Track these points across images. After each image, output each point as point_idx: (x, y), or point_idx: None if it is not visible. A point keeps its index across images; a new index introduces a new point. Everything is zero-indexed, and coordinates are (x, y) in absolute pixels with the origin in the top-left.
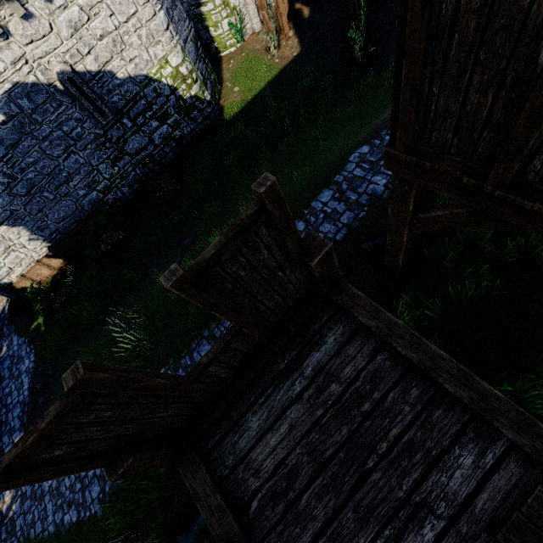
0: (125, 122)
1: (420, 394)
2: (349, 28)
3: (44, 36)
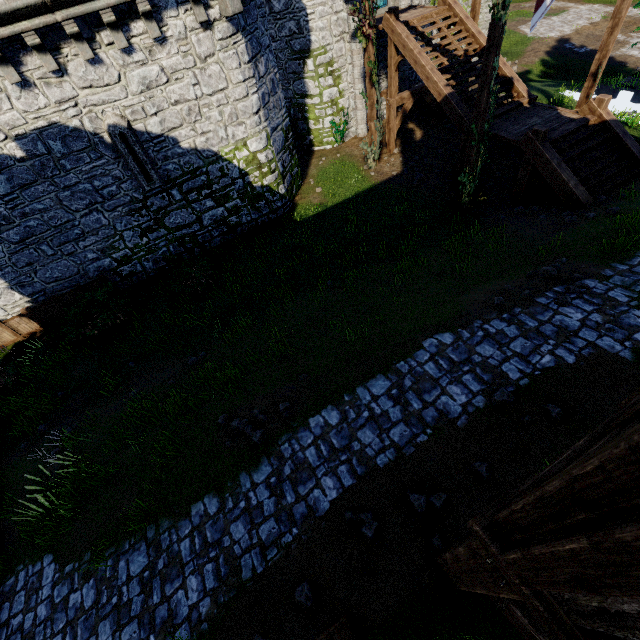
0: (173, 193)
1: None
2: (461, 167)
3: (108, 84)
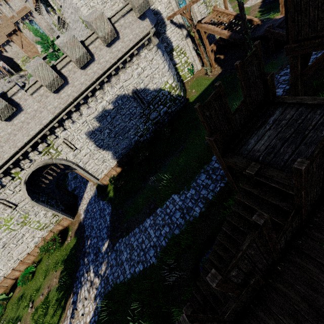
0: (150, 107)
1: (321, 111)
2: (245, 55)
3: (129, 78)
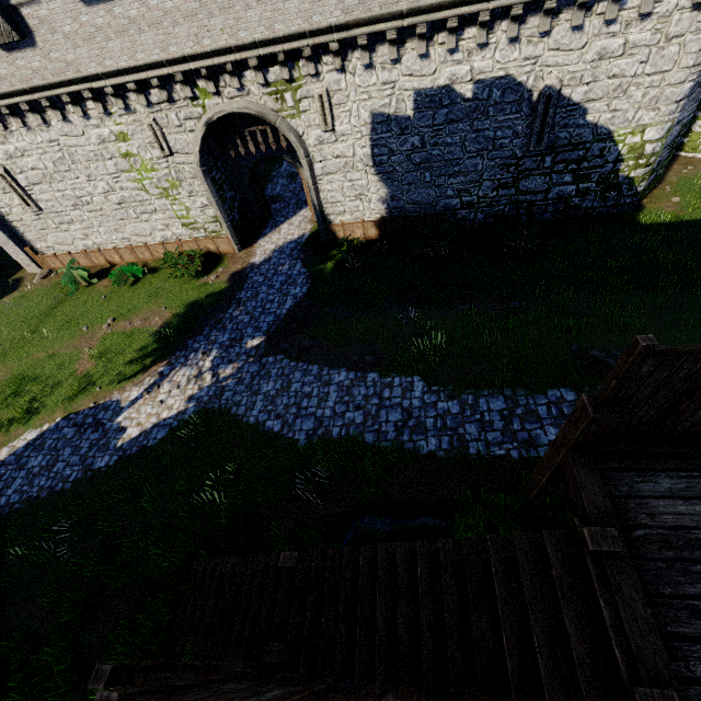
0: (546, 160)
1: None
2: None
3: (571, 50)
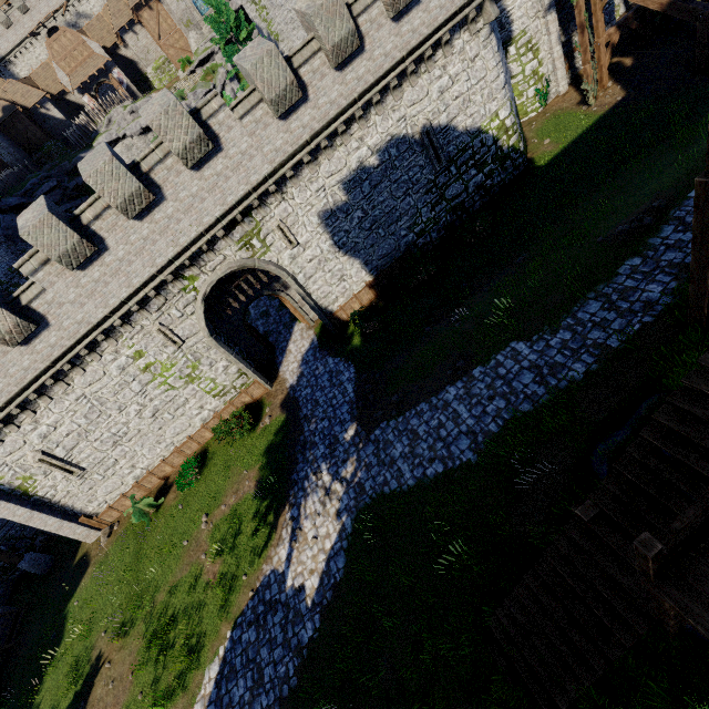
0: (451, 170)
1: None
2: (701, 54)
3: (421, 100)
